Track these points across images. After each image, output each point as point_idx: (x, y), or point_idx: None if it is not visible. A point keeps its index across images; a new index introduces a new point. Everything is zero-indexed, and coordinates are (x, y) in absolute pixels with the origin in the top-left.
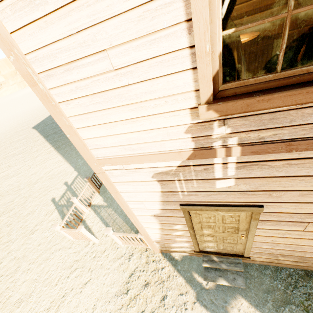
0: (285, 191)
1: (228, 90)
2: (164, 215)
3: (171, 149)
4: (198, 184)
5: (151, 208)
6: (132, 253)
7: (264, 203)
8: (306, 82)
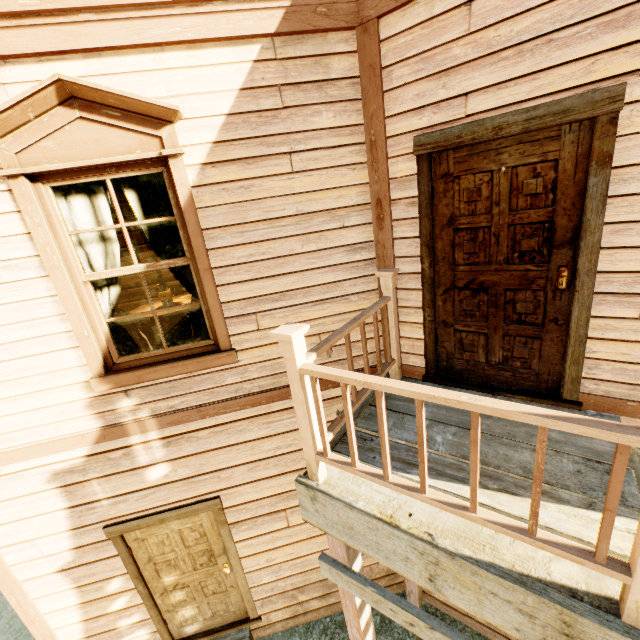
0: (232, 468)
1: (123, 363)
2: (82, 563)
3: (72, 432)
4: (123, 479)
5: (53, 551)
6: None
7: (221, 492)
8: (185, 356)
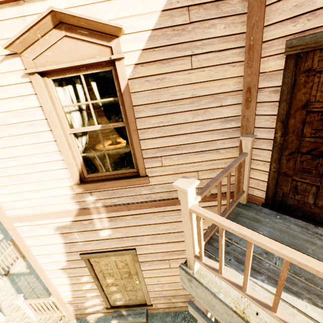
0: (142, 236)
1: (89, 178)
2: (71, 267)
3: (65, 209)
4: (89, 234)
5: (58, 260)
6: None
7: (136, 246)
8: (121, 177)
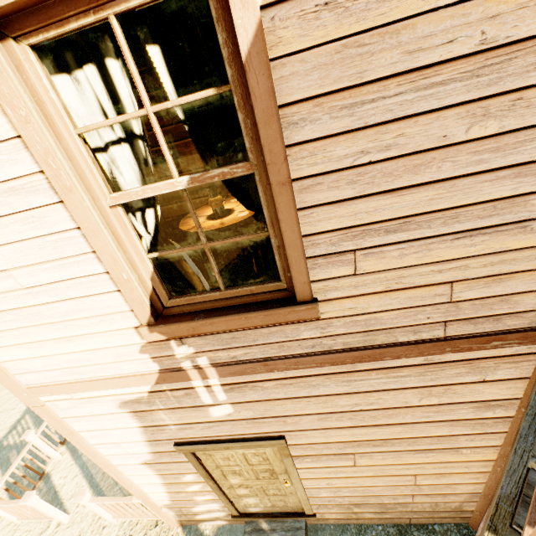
0: (299, 415)
1: (173, 308)
2: (160, 462)
3: (131, 371)
4: (187, 413)
5: (135, 451)
6: (130, 534)
7: (285, 433)
8: (248, 304)
